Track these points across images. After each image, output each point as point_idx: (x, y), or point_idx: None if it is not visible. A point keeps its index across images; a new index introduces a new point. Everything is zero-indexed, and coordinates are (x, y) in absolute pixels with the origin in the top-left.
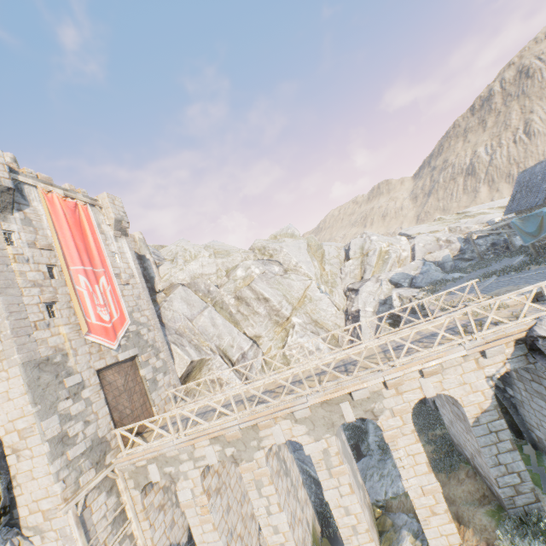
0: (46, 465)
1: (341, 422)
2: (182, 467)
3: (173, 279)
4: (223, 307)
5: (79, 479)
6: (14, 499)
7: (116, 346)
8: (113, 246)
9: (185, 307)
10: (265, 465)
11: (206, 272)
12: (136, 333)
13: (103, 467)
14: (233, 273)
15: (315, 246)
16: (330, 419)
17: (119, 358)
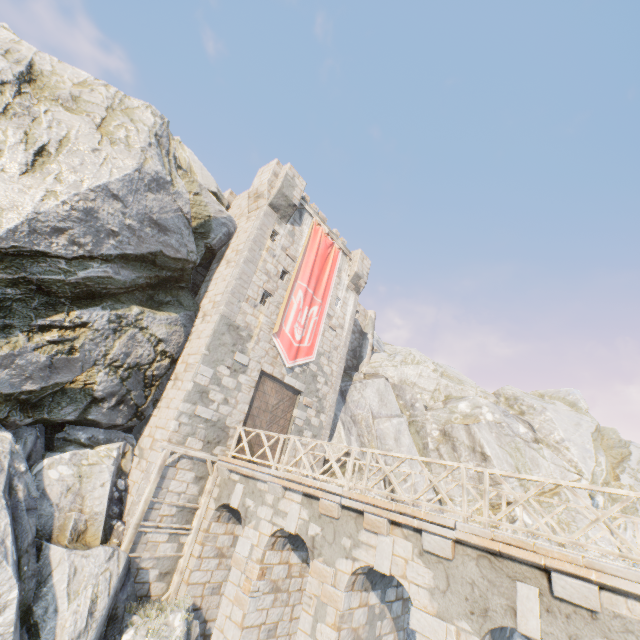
0: (180, 400)
1: (505, 621)
2: (261, 510)
3: (381, 370)
4: (420, 432)
5: (188, 438)
6: (150, 417)
7: (289, 366)
8: (341, 292)
9: (376, 400)
10: (343, 589)
11: (421, 384)
12: (313, 374)
13: (210, 451)
14: (453, 402)
15: (612, 438)
16: (484, 597)
17: (285, 379)
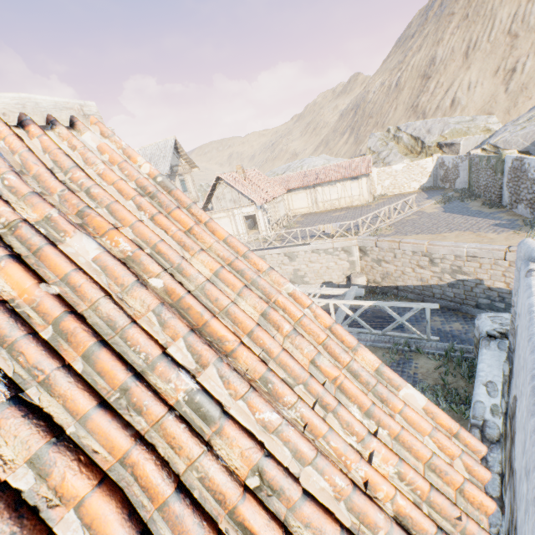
0: None
1: None
2: None
3: None
4: None
5: None
6: None
7: None
8: None
9: None
10: None
11: None
12: None
13: None
14: None
15: None
16: None
17: None
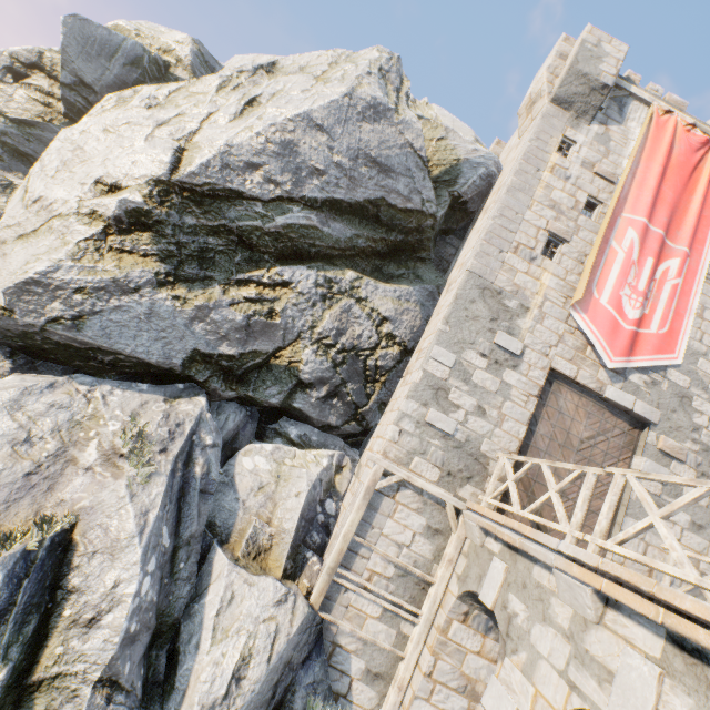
0: (404, 397)
1: None
2: (540, 632)
3: None
4: None
5: (414, 457)
6: (376, 426)
7: (613, 366)
8: None
9: None
10: None
11: None
12: (680, 392)
13: (451, 489)
14: None
15: None
16: None
17: (605, 392)
